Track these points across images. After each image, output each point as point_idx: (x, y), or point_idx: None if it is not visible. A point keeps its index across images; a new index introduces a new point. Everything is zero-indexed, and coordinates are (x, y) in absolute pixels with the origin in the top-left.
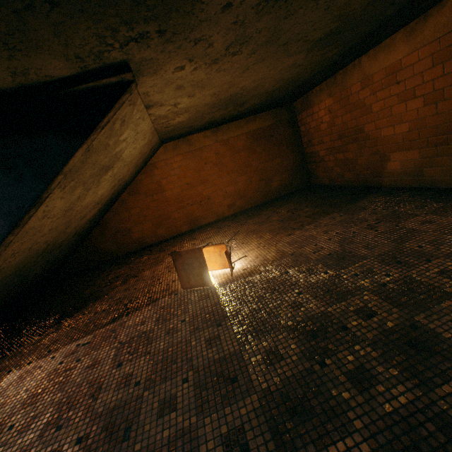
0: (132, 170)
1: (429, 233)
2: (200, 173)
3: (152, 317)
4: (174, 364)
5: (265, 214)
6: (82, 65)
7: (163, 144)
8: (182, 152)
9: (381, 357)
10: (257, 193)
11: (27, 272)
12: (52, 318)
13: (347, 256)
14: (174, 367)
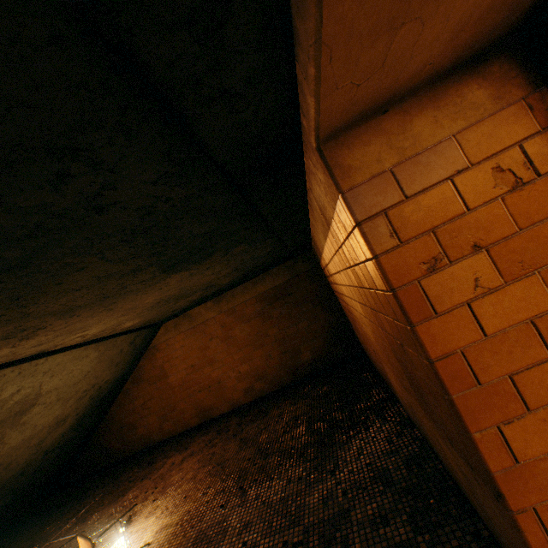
0: (111, 370)
1: None
2: (206, 351)
3: None
4: None
5: (270, 416)
6: None
7: (162, 324)
8: (184, 330)
9: None
10: (281, 370)
11: None
12: None
13: None
14: None
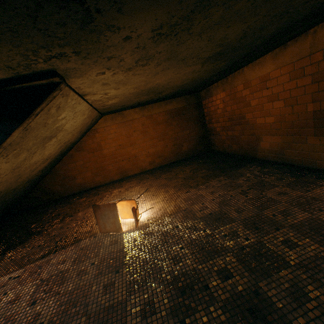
0: (77, 135)
1: (282, 203)
2: (130, 138)
3: (71, 257)
4: (74, 307)
5: (174, 171)
6: (14, 72)
7: (103, 116)
8: (117, 122)
9: (228, 321)
10: (171, 154)
11: None
12: (0, 248)
13: (222, 217)
14: (73, 311)
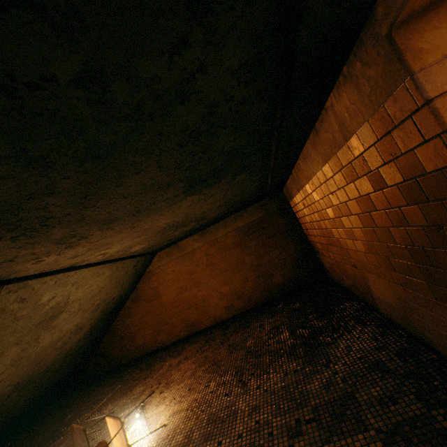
0: (117, 289)
1: None
2: (193, 275)
3: None
4: None
5: (251, 327)
6: None
7: (157, 253)
8: (174, 258)
9: None
10: (256, 291)
11: (5, 407)
12: None
13: None
14: None
